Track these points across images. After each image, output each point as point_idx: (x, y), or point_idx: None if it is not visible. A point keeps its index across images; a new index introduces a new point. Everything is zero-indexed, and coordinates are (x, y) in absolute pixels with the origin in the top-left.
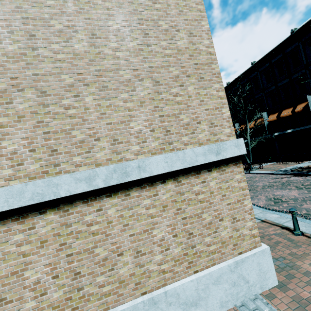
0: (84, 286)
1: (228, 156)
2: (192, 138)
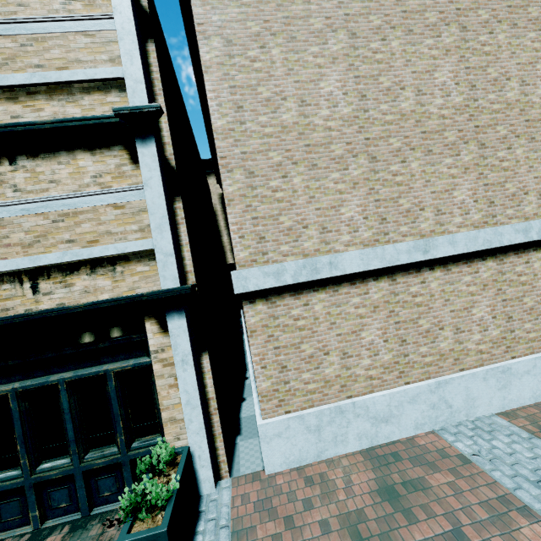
0: (515, 329)
1: None
2: None
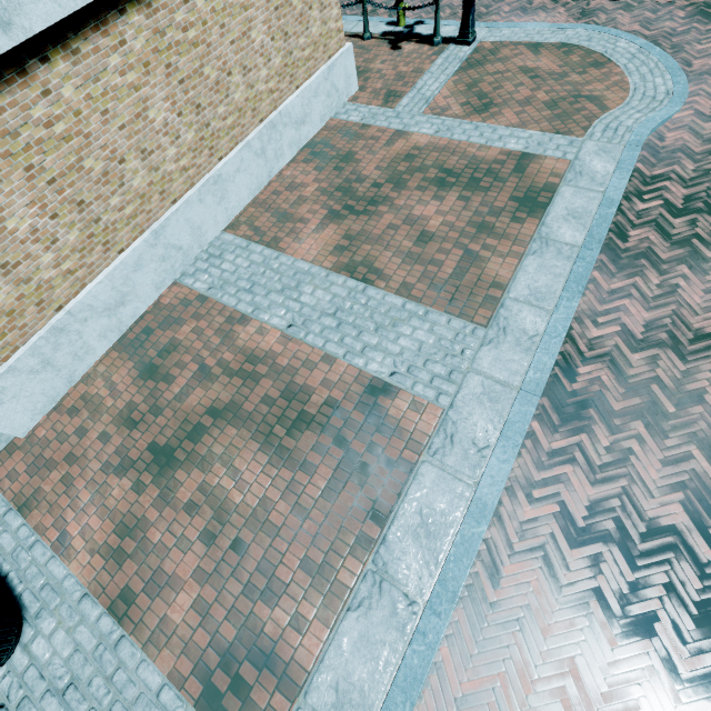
0: (210, 122)
1: None
2: None
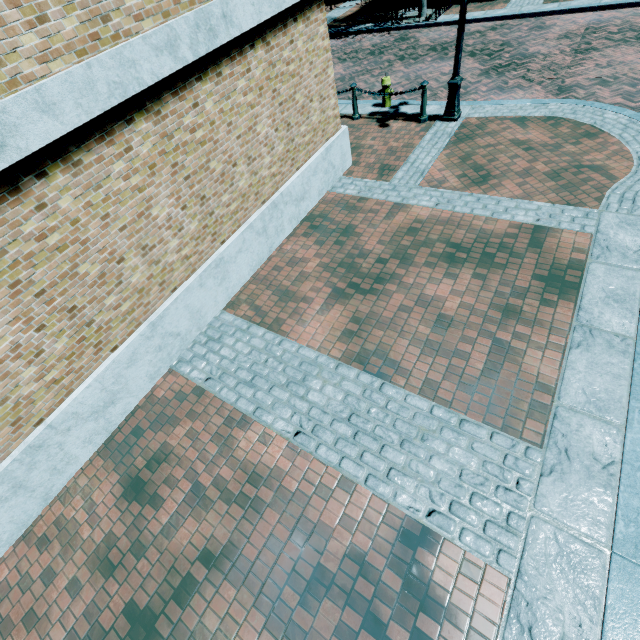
0: (214, 210)
1: None
2: None
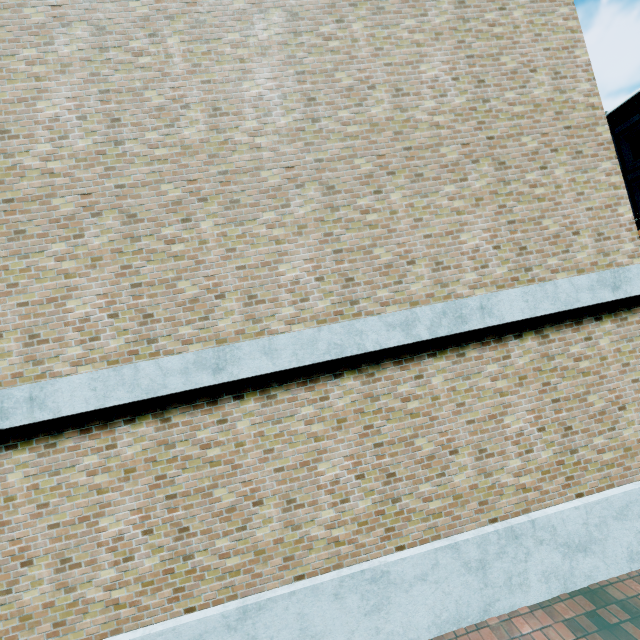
0: (401, 496)
1: (635, 293)
2: (565, 260)
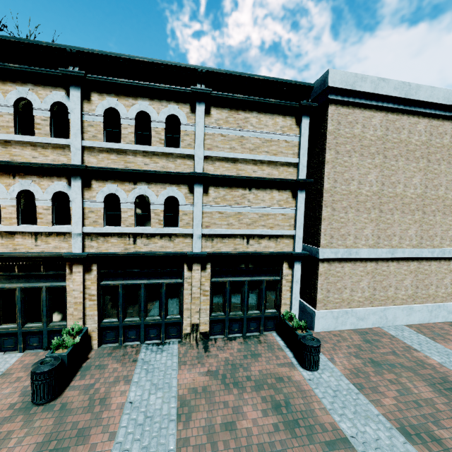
0: (418, 292)
1: None
2: None
